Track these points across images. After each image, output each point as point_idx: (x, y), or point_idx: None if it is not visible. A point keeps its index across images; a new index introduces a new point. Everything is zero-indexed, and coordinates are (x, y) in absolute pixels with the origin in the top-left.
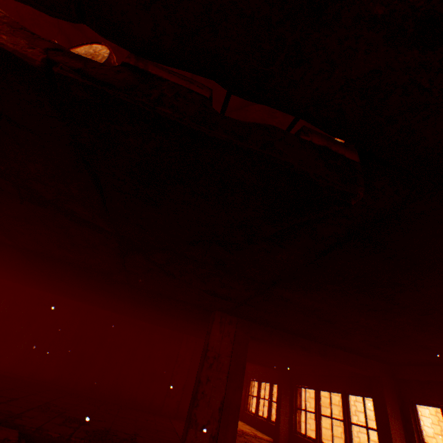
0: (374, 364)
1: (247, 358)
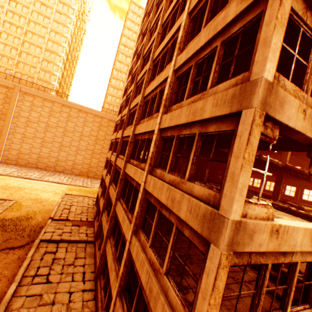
0: (299, 183)
1: (257, 175)
